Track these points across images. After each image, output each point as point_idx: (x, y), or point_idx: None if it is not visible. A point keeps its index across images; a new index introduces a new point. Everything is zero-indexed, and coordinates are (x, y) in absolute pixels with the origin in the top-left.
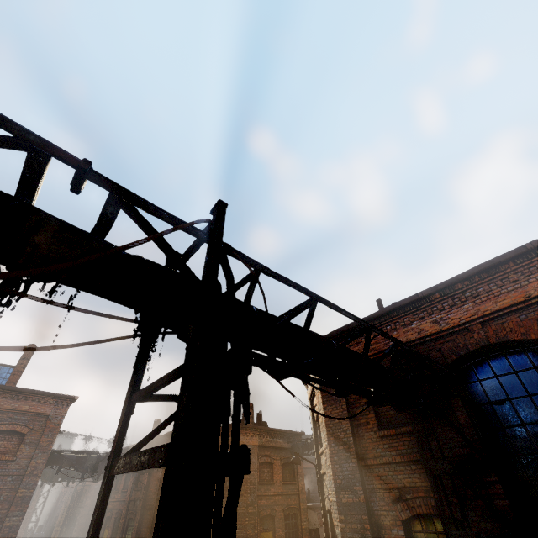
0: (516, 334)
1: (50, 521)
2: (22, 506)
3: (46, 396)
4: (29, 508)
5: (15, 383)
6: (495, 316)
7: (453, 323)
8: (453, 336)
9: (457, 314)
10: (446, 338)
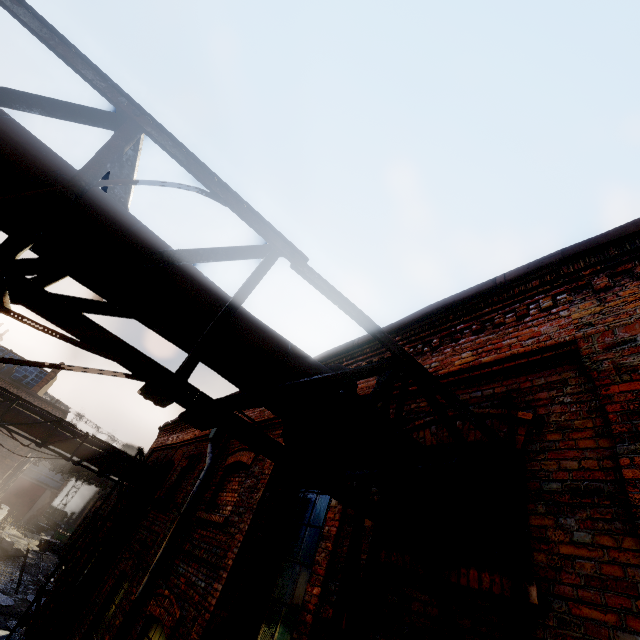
0: (176, 458)
1: (81, 512)
2: (5, 470)
3: (47, 403)
4: (59, 489)
5: (41, 388)
6: (183, 444)
7: (177, 440)
8: (174, 449)
9: (181, 436)
10: (173, 449)
